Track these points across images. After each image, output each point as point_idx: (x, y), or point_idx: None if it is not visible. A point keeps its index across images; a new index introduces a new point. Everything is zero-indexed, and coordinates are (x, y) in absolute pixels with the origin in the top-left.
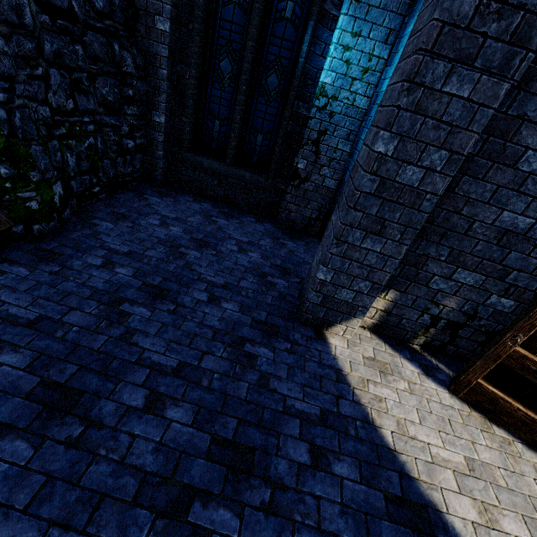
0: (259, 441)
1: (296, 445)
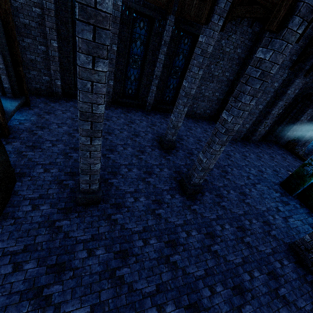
0: None
1: None
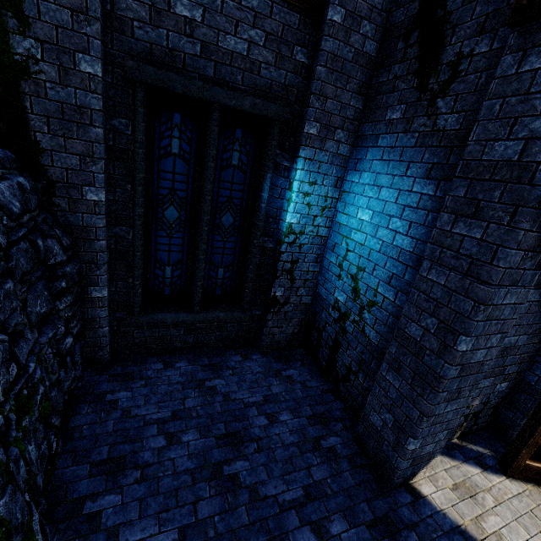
0: None
1: None
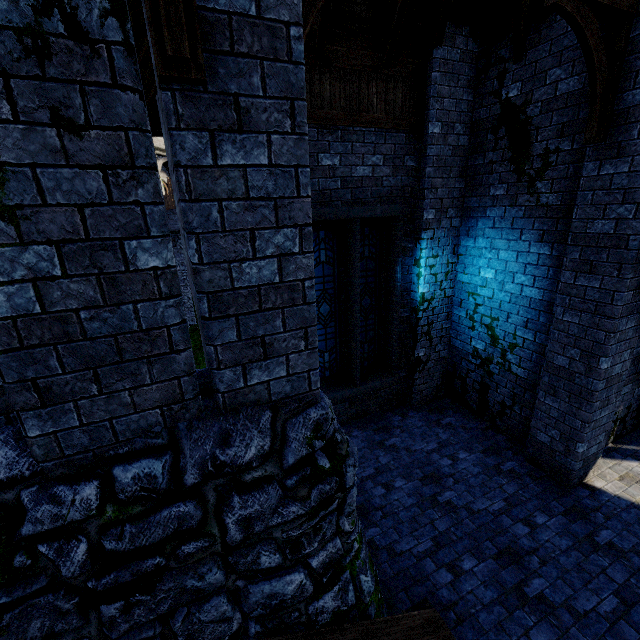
0: None
1: None
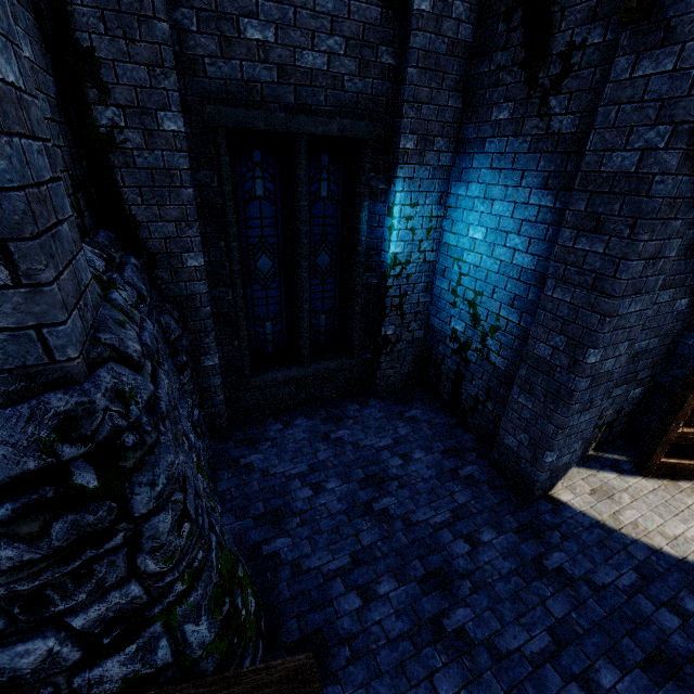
0: (652, 638)
1: (663, 616)
